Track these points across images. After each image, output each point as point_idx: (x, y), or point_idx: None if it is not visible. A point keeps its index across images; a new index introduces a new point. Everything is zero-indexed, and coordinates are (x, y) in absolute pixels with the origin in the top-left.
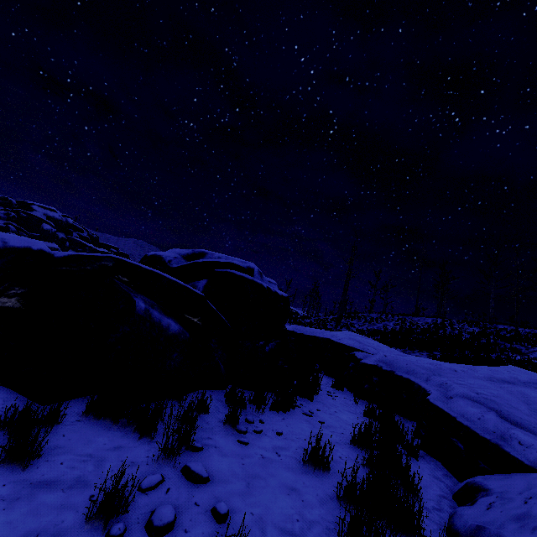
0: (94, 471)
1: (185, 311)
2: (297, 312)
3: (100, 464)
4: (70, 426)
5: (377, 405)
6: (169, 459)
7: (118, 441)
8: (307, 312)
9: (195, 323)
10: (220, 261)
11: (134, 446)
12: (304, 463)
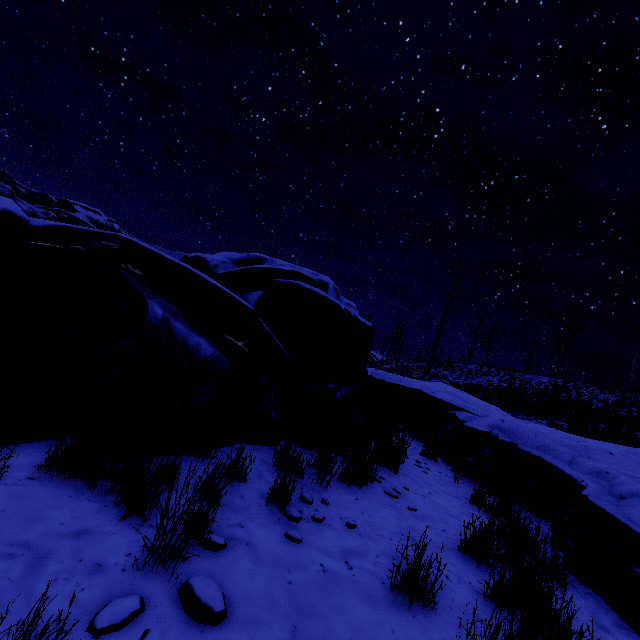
0: (20, 579)
1: (225, 330)
2: (374, 355)
3: (37, 564)
4: (14, 487)
5: (487, 488)
6: (163, 565)
7: (87, 520)
8: (387, 356)
9: (240, 348)
10: (282, 268)
11: (111, 532)
12: (391, 588)
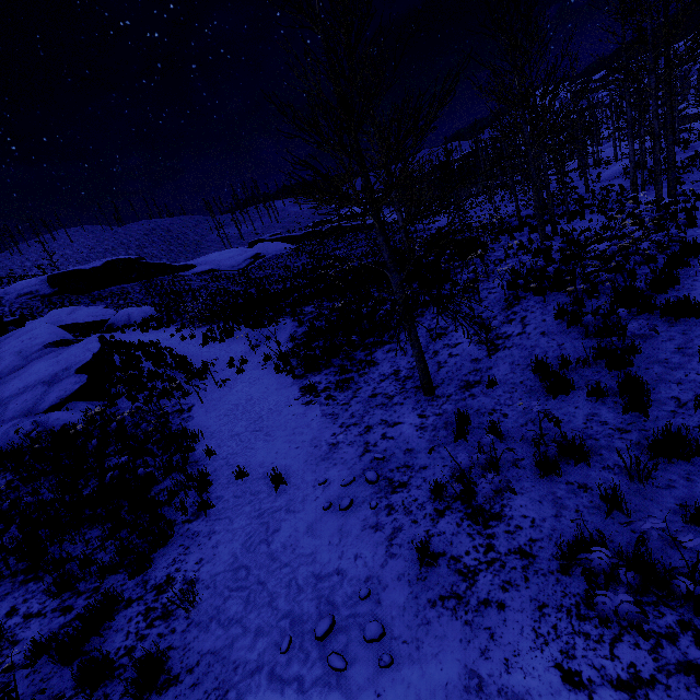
0: None
1: None
2: None
3: None
4: None
5: None
6: None
7: None
8: None
9: None
10: None
11: None
12: None
